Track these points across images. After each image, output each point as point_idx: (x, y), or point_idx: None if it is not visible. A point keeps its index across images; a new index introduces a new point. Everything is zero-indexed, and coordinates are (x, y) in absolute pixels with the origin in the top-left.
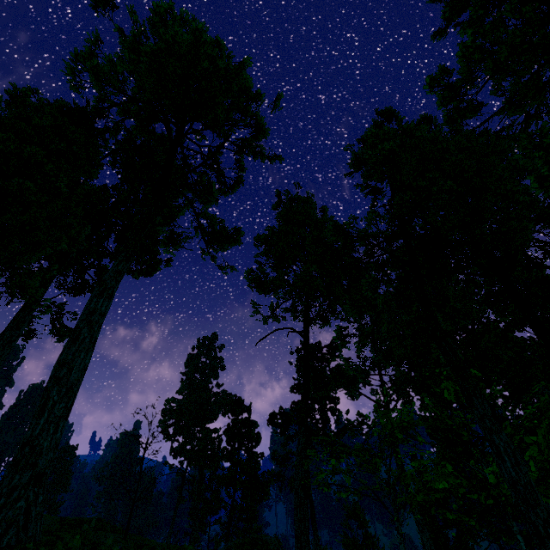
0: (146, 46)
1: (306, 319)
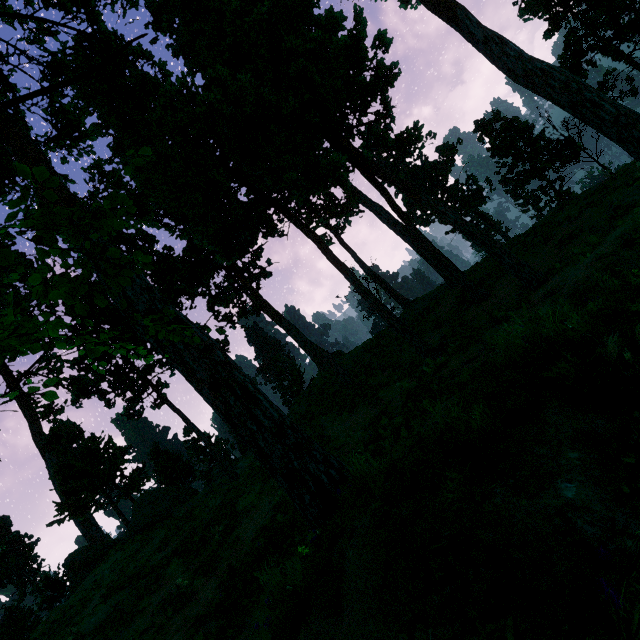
0: None
1: None
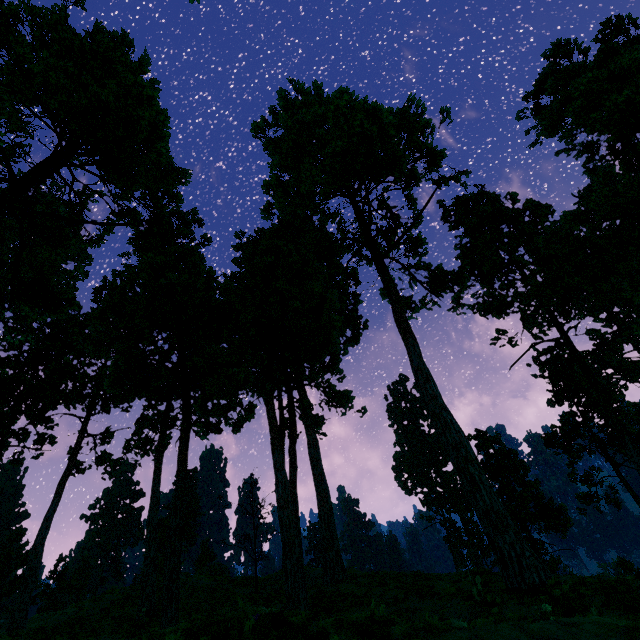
0: (329, 147)
1: (557, 324)
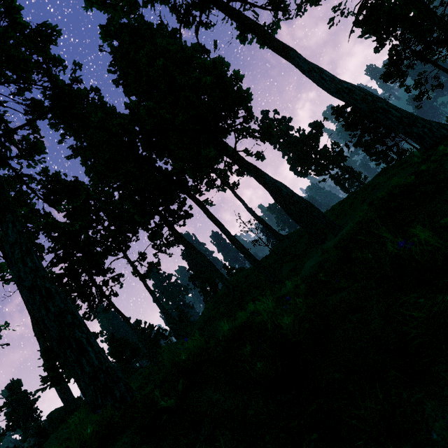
0: None
1: None
